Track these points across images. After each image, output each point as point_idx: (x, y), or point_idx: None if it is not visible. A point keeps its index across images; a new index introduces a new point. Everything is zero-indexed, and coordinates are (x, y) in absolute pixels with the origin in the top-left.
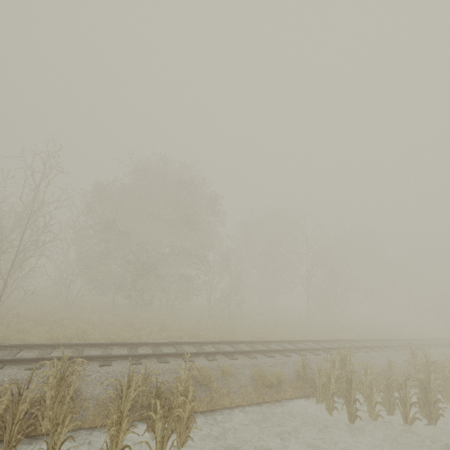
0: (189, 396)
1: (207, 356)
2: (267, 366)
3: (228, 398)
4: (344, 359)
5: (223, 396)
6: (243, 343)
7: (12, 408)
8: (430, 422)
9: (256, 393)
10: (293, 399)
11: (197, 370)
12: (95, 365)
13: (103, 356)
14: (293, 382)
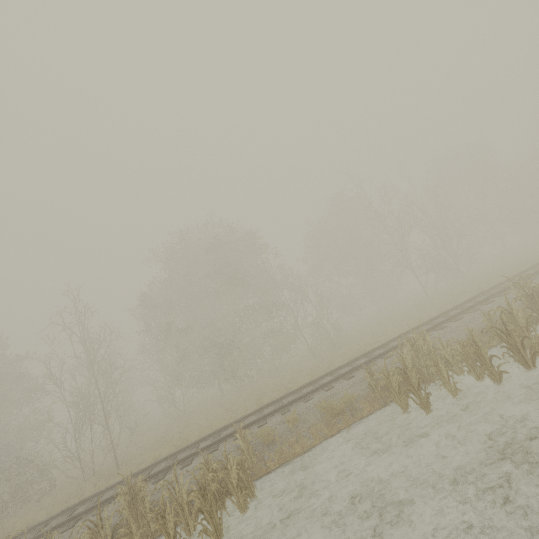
0: (229, 467)
1: (281, 411)
2: (344, 391)
3: (298, 445)
4: (416, 344)
5: (293, 445)
6: (327, 375)
7: (96, 538)
8: (528, 367)
9: (328, 426)
10: (372, 413)
11: (255, 435)
12: (178, 469)
13: (183, 458)
14: (369, 396)
